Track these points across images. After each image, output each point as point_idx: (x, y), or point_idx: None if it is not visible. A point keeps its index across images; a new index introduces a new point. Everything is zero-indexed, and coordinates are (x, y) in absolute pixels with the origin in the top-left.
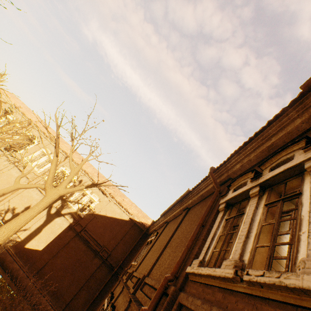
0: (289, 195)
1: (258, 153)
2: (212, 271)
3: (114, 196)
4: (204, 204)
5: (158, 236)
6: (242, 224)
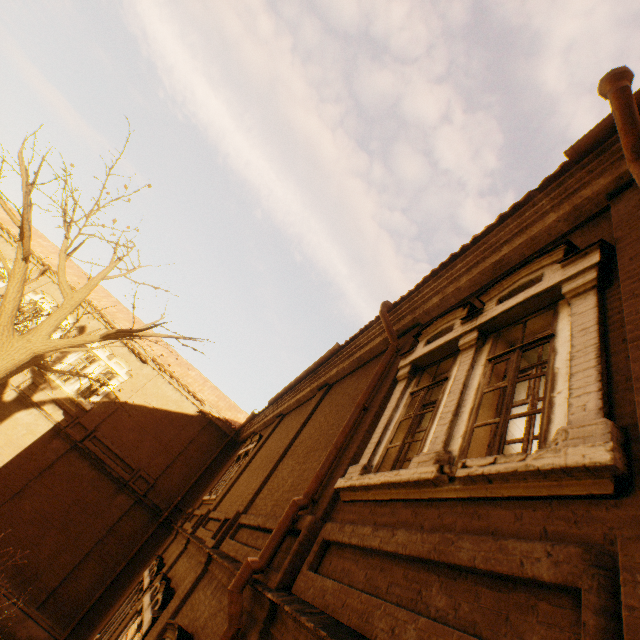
0: (534, 340)
1: (475, 275)
2: (393, 476)
3: (165, 364)
4: (364, 375)
5: (262, 443)
6: (445, 396)
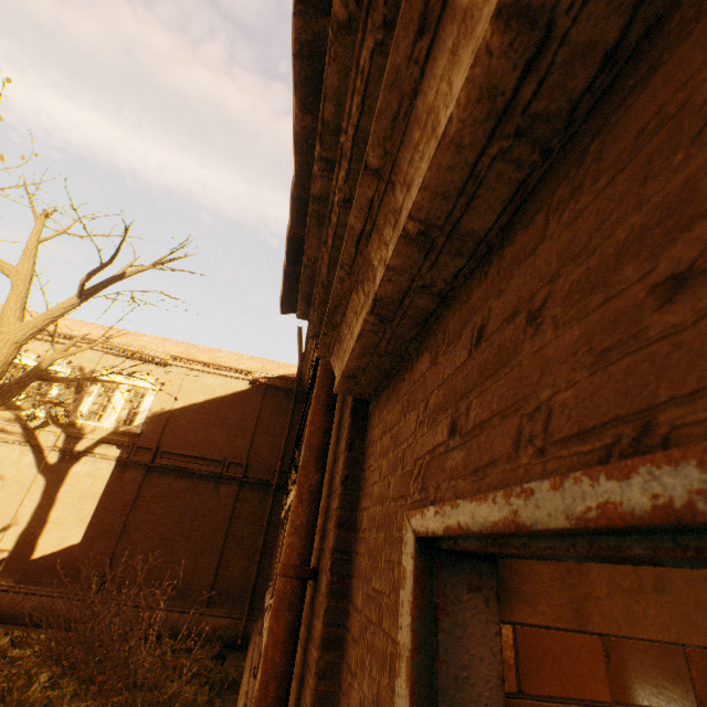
0: None
1: None
2: None
3: (188, 356)
4: None
5: None
6: None
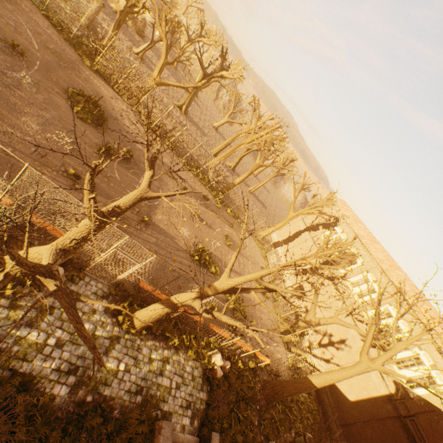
0: None
1: None
2: None
3: None
4: None
5: None
6: None
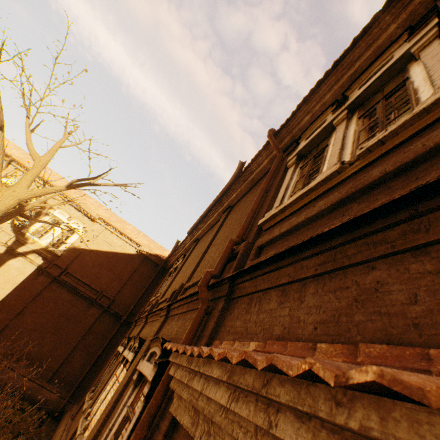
0: (393, 88)
1: (336, 89)
2: (304, 190)
3: (109, 221)
4: (258, 187)
5: (187, 257)
6: (329, 151)
